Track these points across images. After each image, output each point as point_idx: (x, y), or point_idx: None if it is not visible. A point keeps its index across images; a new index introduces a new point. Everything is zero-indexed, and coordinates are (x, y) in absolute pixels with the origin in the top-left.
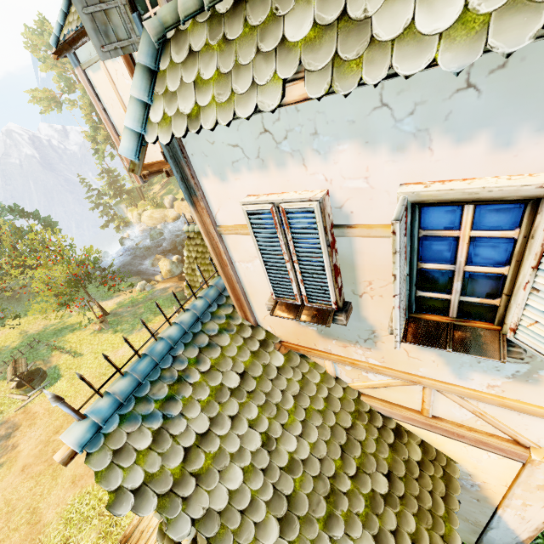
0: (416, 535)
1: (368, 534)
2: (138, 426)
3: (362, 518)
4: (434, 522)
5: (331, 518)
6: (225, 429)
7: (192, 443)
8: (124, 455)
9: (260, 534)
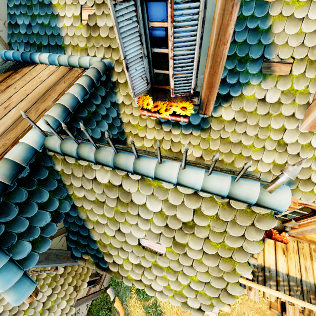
0: (71, 283)
1: (50, 288)
2: None
3: (49, 284)
4: (80, 276)
5: None
6: None
7: None
8: None
9: (0, 303)
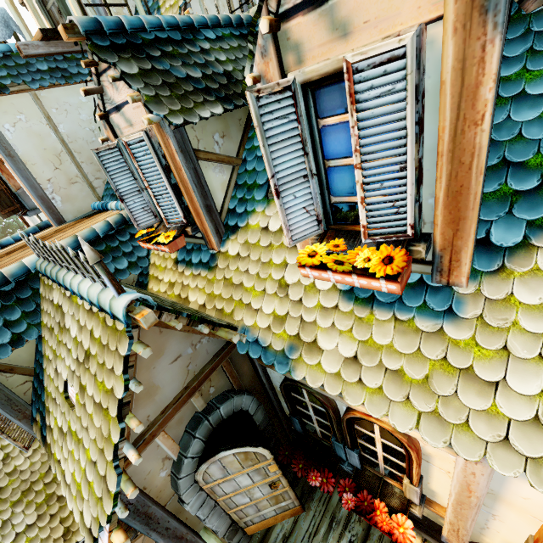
0: (65, 519)
1: (36, 513)
2: None
3: (38, 505)
4: None
5: (19, 502)
6: None
7: None
8: None
9: None
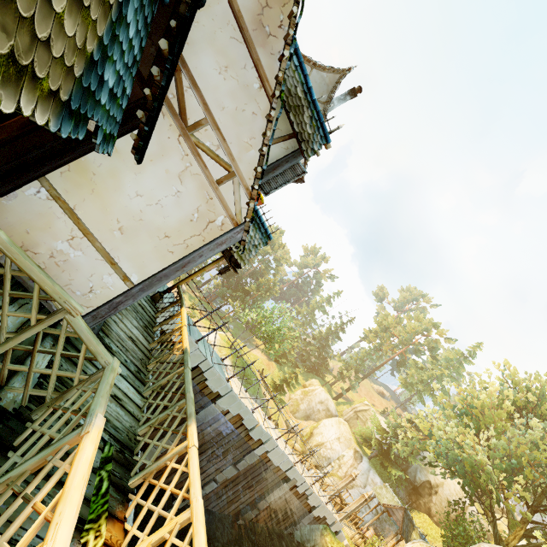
0: None
1: None
2: None
3: None
4: None
5: None
6: None
7: None
8: None
9: None
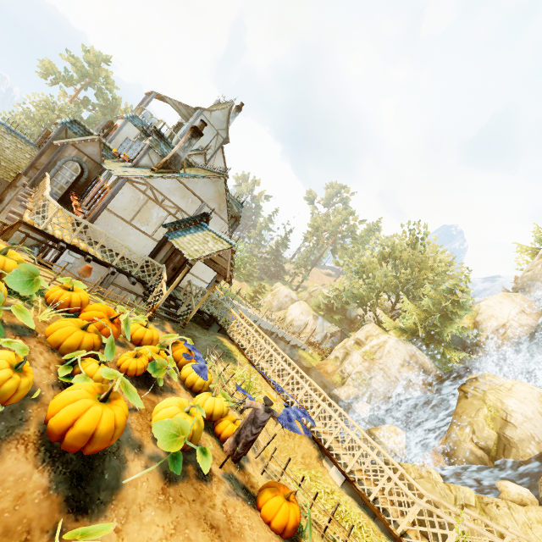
0: None
1: None
2: (6, 130)
3: None
4: None
5: None
6: (9, 142)
7: (5, 136)
8: (0, 127)
9: None
